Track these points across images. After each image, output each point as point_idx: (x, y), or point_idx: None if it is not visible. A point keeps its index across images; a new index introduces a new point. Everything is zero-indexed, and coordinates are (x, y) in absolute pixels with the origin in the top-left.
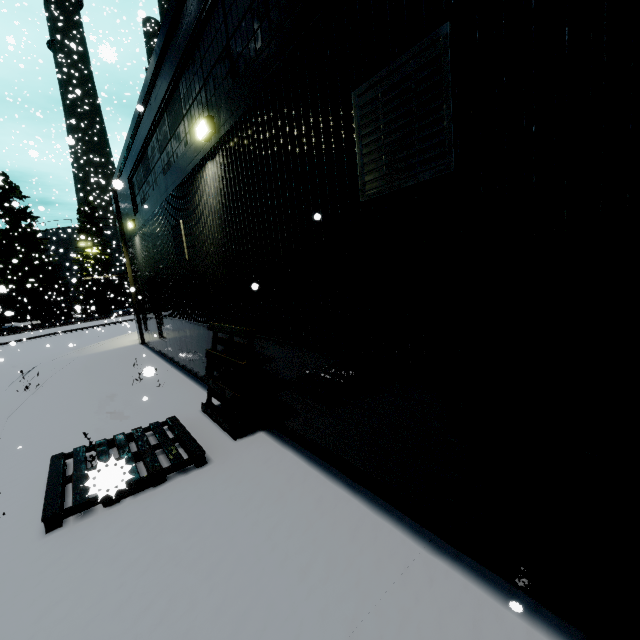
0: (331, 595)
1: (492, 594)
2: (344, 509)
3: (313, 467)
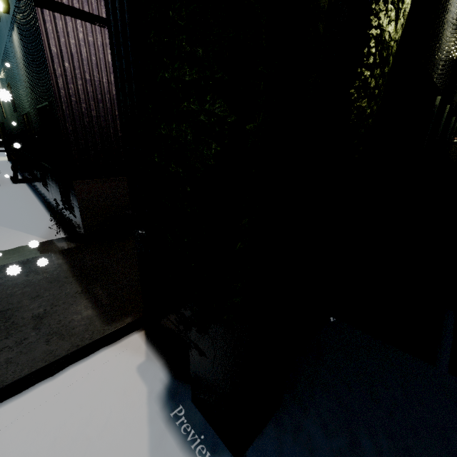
0: (4, 196)
1: (36, 197)
2: (25, 191)
3: (29, 187)
